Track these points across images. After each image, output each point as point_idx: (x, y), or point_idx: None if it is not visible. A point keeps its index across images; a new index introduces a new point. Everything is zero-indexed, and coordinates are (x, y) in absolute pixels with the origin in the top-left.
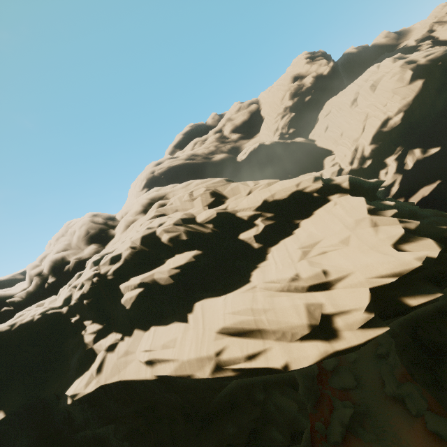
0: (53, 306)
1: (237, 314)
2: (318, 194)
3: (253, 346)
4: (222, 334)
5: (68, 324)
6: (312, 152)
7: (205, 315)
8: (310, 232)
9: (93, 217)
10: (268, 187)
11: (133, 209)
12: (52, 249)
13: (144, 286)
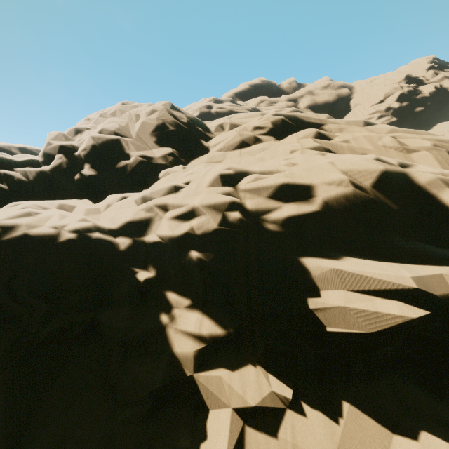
0: (99, 225)
1: None
2: None
3: None
4: None
5: (121, 276)
6: None
7: None
8: None
9: (173, 110)
10: None
11: (256, 123)
12: (94, 127)
13: (427, 304)
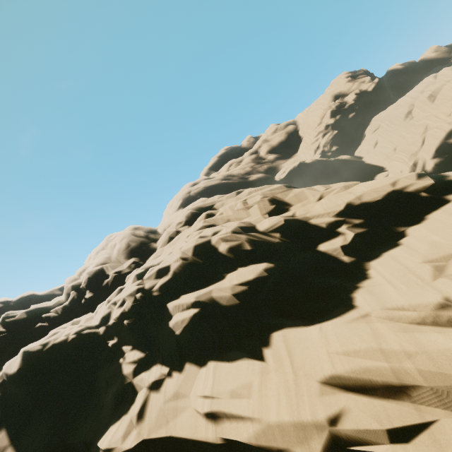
0: (89, 325)
1: (354, 356)
2: (427, 194)
3: (398, 414)
4: (330, 385)
5: (104, 348)
6: (359, 169)
7: (293, 352)
8: (432, 242)
9: (135, 230)
10: (346, 190)
11: (177, 220)
12: (92, 263)
13: (199, 305)
